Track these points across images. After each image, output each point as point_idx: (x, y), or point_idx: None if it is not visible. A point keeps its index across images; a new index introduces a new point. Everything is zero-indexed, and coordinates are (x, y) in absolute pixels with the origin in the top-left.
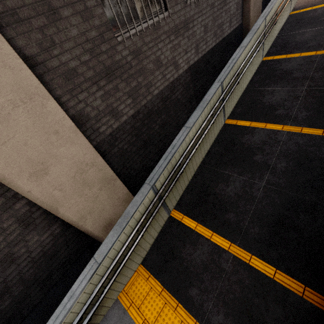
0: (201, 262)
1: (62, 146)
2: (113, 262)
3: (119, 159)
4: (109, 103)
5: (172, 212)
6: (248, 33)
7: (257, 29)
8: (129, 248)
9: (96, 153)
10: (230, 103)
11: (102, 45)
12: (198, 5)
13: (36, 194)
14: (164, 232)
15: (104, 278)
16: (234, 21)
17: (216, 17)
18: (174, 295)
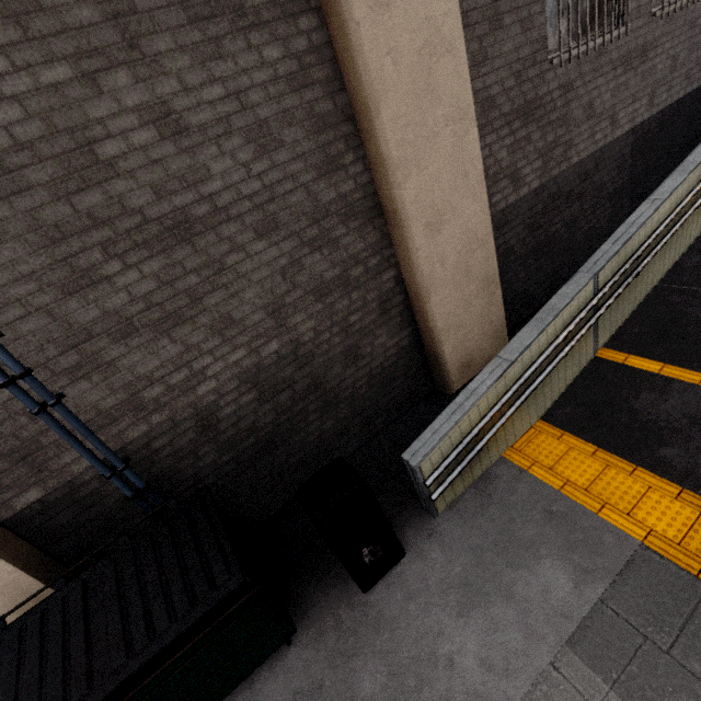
0: (682, 415)
1: (464, 198)
2: (531, 368)
3: (499, 261)
4: (514, 159)
5: (599, 352)
6: None
7: None
8: (547, 365)
9: (490, 227)
10: None
11: (530, 70)
12: (670, 22)
13: (421, 257)
14: (586, 379)
15: (517, 385)
16: None
17: (696, 45)
18: (626, 457)
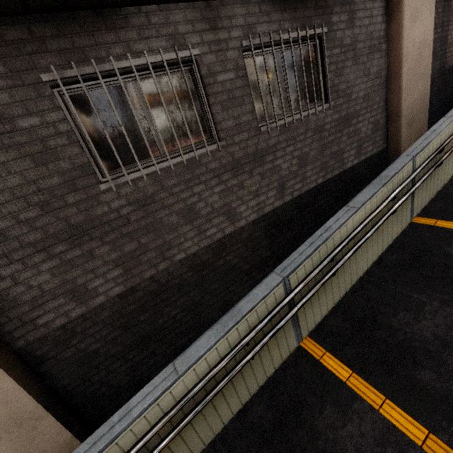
0: None
1: None
2: None
3: (76, 368)
4: (68, 277)
5: None
6: (372, 182)
7: (392, 177)
8: None
9: None
10: (315, 306)
11: (70, 195)
12: (288, 131)
13: None
14: None
15: None
16: (367, 146)
17: (328, 144)
18: None
